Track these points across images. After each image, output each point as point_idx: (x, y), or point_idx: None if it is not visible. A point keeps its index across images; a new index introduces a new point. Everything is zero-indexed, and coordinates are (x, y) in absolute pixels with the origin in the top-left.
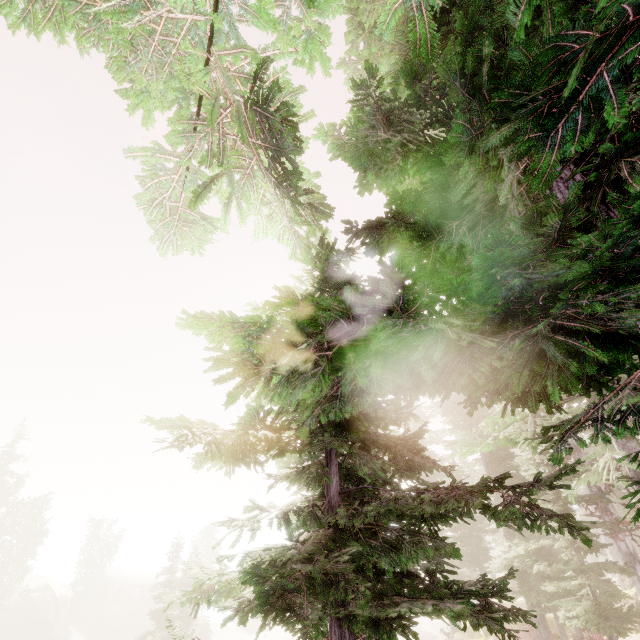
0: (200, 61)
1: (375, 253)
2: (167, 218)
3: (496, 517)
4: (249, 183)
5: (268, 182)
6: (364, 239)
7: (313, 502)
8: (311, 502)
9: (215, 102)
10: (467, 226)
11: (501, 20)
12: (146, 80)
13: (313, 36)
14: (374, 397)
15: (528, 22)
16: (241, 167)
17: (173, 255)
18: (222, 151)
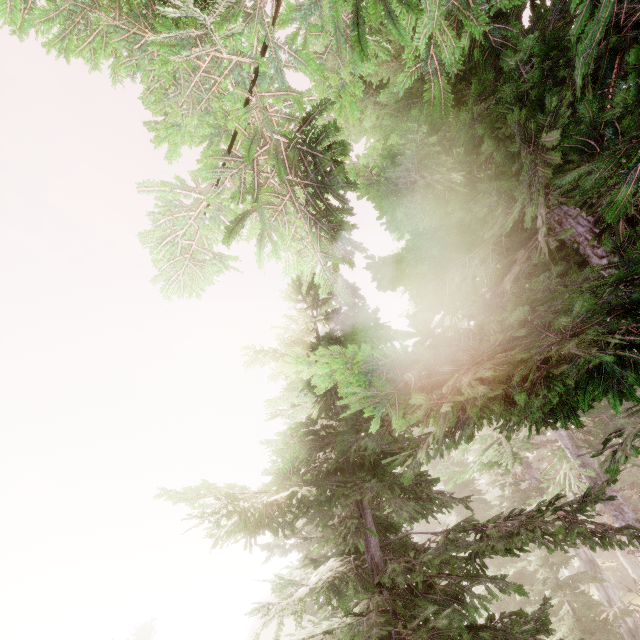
0: (239, 100)
1: (388, 287)
2: (177, 257)
3: (565, 541)
4: (280, 219)
5: (302, 218)
6: (383, 274)
7: (354, 563)
8: (352, 563)
9: (253, 139)
10: (478, 259)
11: (525, 85)
12: (179, 114)
13: (345, 87)
14: (472, 428)
15: (581, 85)
16: (272, 204)
17: (178, 297)
18: (257, 187)
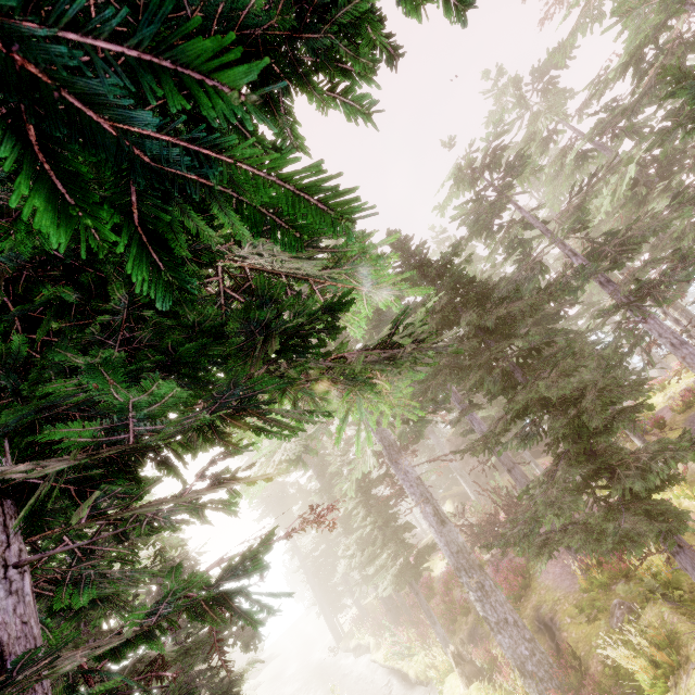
0: None
1: None
2: None
3: None
4: None
5: None
6: None
7: None
8: None
9: None
10: None
11: None
12: None
13: None
14: None
15: None
16: None
17: None
18: None
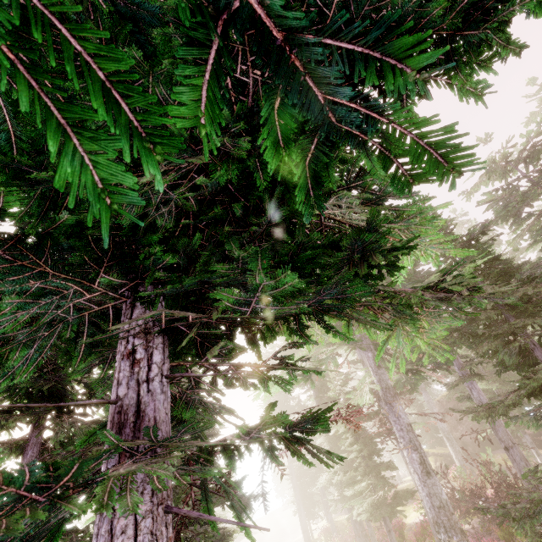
0: None
1: None
2: None
3: None
4: None
5: None
6: None
7: None
8: None
9: None
10: None
11: None
12: None
13: None
14: None
15: None
16: None
17: None
18: None
